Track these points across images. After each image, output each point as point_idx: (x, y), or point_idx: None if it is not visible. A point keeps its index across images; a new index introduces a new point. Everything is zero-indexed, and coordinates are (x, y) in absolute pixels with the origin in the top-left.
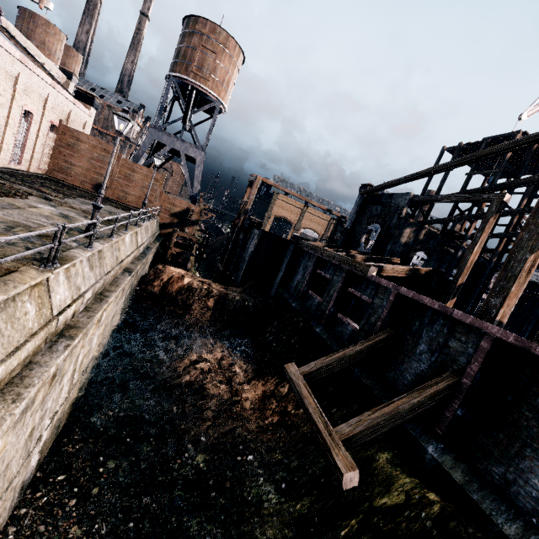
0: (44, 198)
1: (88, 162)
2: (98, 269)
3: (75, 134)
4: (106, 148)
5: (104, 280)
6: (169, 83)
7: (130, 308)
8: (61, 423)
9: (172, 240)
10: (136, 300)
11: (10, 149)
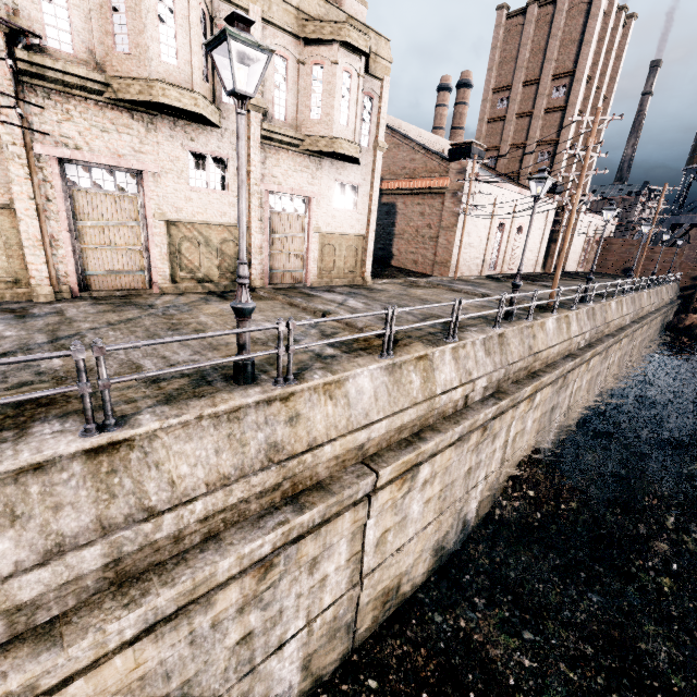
0: (613, 279)
1: (618, 256)
2: (657, 297)
3: (609, 241)
4: (631, 243)
5: (659, 302)
6: (686, 176)
7: (661, 338)
8: (640, 360)
9: (693, 297)
10: (665, 333)
11: (580, 261)
